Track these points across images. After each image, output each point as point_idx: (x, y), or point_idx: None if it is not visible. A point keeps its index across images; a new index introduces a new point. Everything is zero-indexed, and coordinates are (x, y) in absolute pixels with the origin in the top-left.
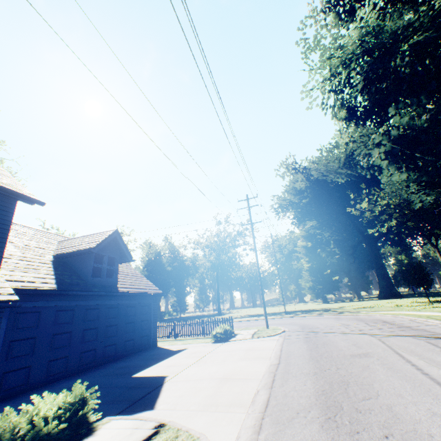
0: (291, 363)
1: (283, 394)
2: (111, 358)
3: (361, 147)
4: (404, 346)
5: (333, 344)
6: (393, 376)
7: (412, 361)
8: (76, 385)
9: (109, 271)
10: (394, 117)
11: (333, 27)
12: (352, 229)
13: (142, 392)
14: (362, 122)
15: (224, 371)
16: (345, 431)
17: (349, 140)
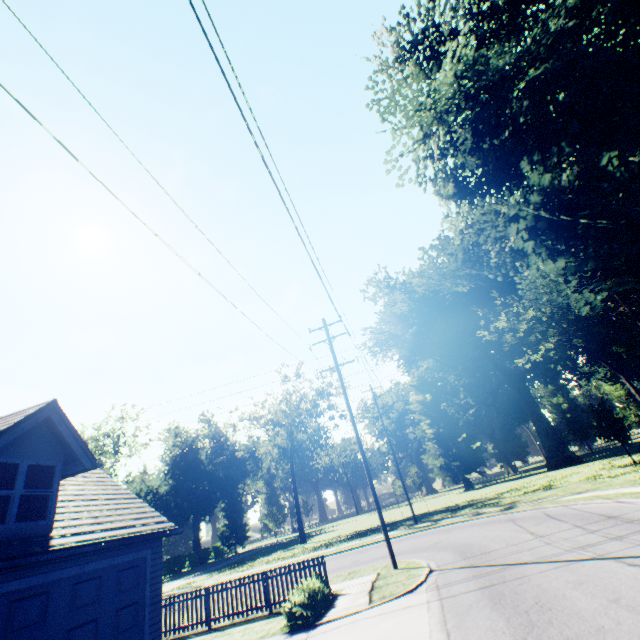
0: None
1: None
2: None
3: (488, 228)
4: None
5: (566, 608)
6: None
7: None
8: None
9: (32, 501)
10: (530, 175)
11: (415, 77)
12: (485, 365)
13: None
14: (480, 197)
15: None
16: None
17: (465, 227)
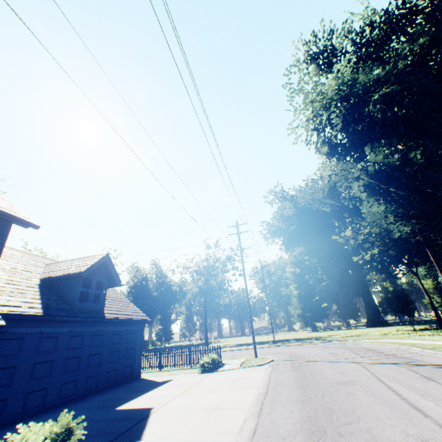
0: (279, 391)
1: (270, 421)
2: (93, 391)
3: (342, 180)
4: (386, 373)
5: (320, 373)
6: (374, 402)
7: (393, 387)
8: (62, 414)
9: (97, 296)
10: (370, 155)
11: (315, 76)
12: (338, 255)
13: (127, 424)
14: (343, 158)
15: (212, 400)
16: None
17: (332, 173)
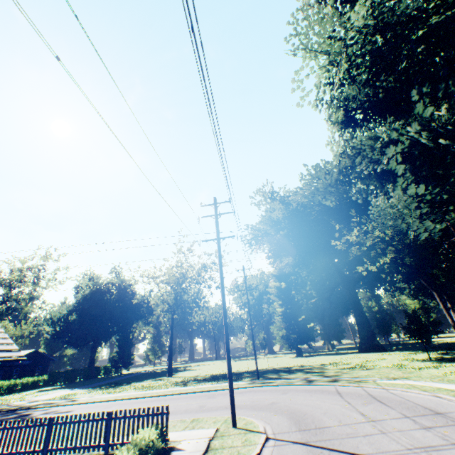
0: None
1: None
2: None
3: (366, 150)
4: None
5: None
6: None
7: None
8: None
9: None
10: (417, 105)
11: (331, 15)
12: (329, 269)
13: None
14: (364, 126)
15: None
16: None
17: (344, 152)
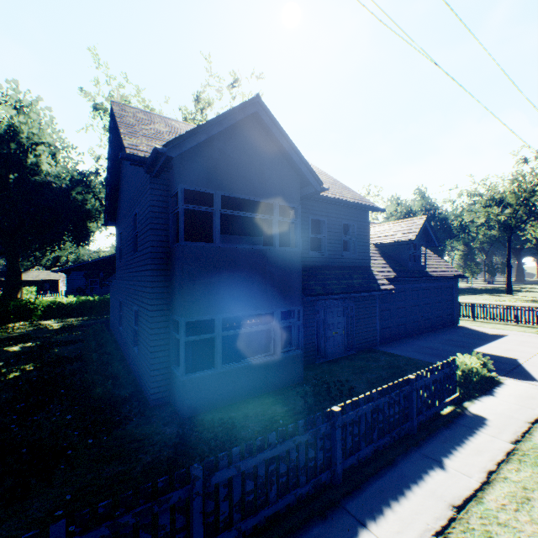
0: None
1: None
2: (428, 329)
3: None
4: None
5: None
6: None
7: None
8: (473, 353)
9: (417, 257)
10: None
11: None
12: None
13: (504, 366)
14: None
15: None
16: None
17: None
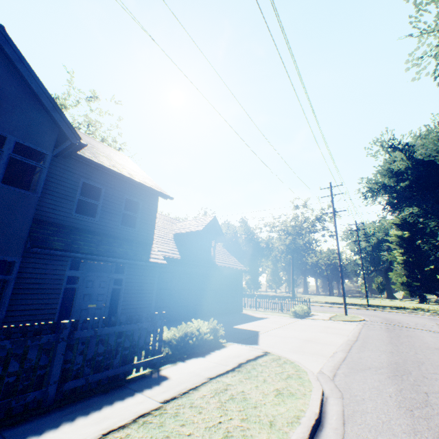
0: (368, 342)
1: (358, 357)
2: (212, 313)
3: None
4: None
5: (418, 338)
6: None
7: None
8: (210, 319)
9: (209, 249)
10: None
11: None
12: None
13: (244, 336)
14: None
15: (305, 336)
16: (408, 382)
17: None
